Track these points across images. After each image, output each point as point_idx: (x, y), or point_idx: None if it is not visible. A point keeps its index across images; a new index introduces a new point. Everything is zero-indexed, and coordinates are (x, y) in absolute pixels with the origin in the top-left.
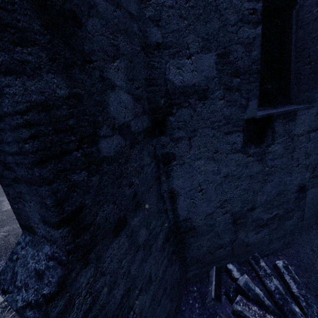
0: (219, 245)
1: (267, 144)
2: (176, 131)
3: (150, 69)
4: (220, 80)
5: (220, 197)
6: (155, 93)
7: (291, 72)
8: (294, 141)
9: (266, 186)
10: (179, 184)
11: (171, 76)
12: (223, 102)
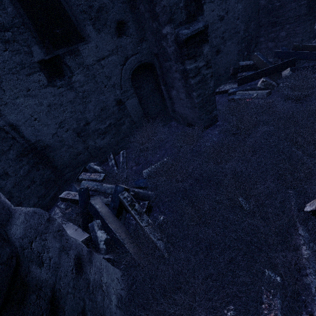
0: (77, 153)
1: (68, 77)
2: None
3: None
4: None
5: (55, 121)
6: None
7: (70, 16)
8: (90, 70)
9: (88, 106)
10: (13, 118)
11: None
12: (8, 52)
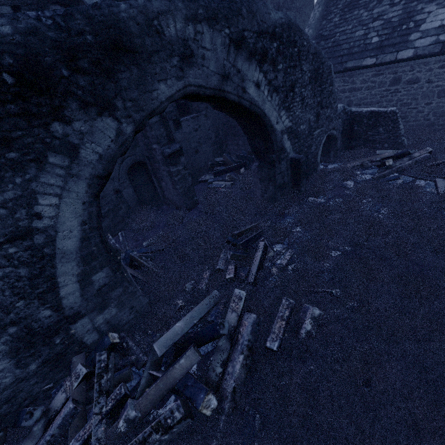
0: None
1: None
2: None
3: None
4: None
5: None
6: None
7: None
8: None
9: None
10: None
11: None
12: None
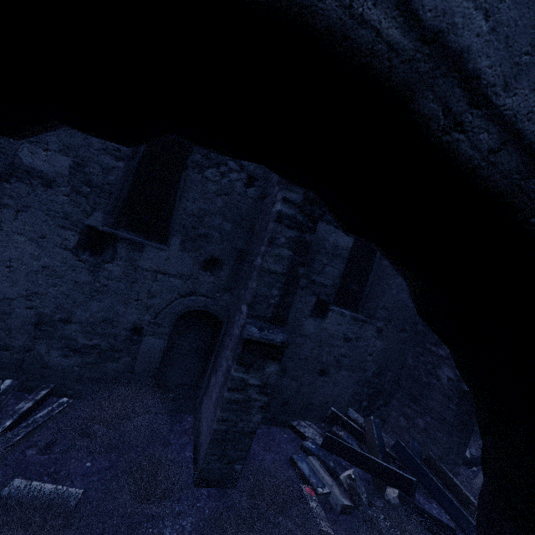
0: (7, 345)
1: (104, 260)
2: (7, 198)
3: (5, 141)
4: (70, 180)
5: (31, 286)
6: (0, 159)
7: (172, 217)
8: (137, 273)
9: (92, 303)
10: None
11: (23, 155)
12: (68, 199)
